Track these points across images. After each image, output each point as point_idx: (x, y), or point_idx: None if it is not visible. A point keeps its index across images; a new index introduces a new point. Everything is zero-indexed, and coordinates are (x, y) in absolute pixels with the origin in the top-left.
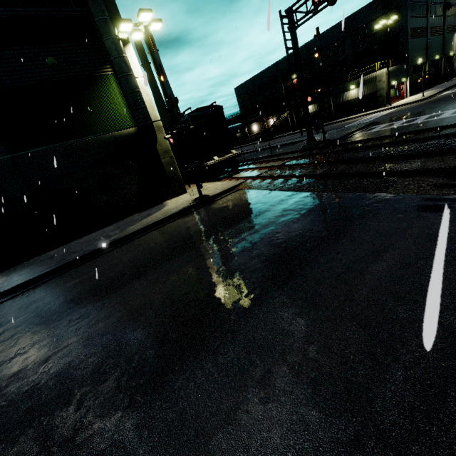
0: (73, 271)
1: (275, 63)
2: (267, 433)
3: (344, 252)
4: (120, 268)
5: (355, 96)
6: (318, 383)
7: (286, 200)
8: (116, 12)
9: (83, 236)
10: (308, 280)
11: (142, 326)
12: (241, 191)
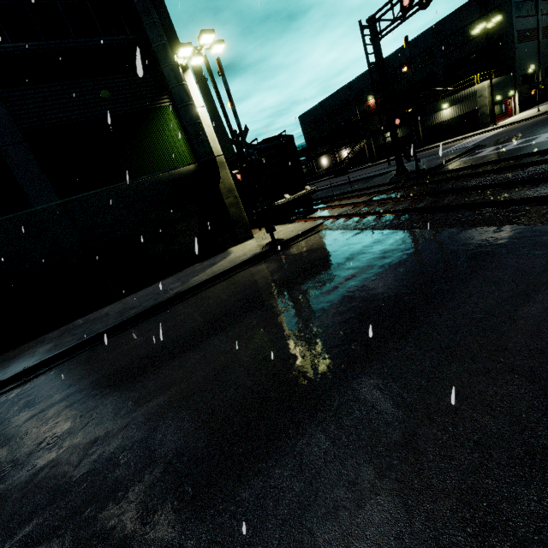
0: (134, 329)
1: (347, 84)
2: (431, 505)
3: (479, 295)
4: (190, 324)
5: (449, 117)
6: (485, 447)
7: (384, 240)
8: (174, 36)
9: (137, 290)
10: (438, 328)
11: (235, 386)
12: (321, 233)
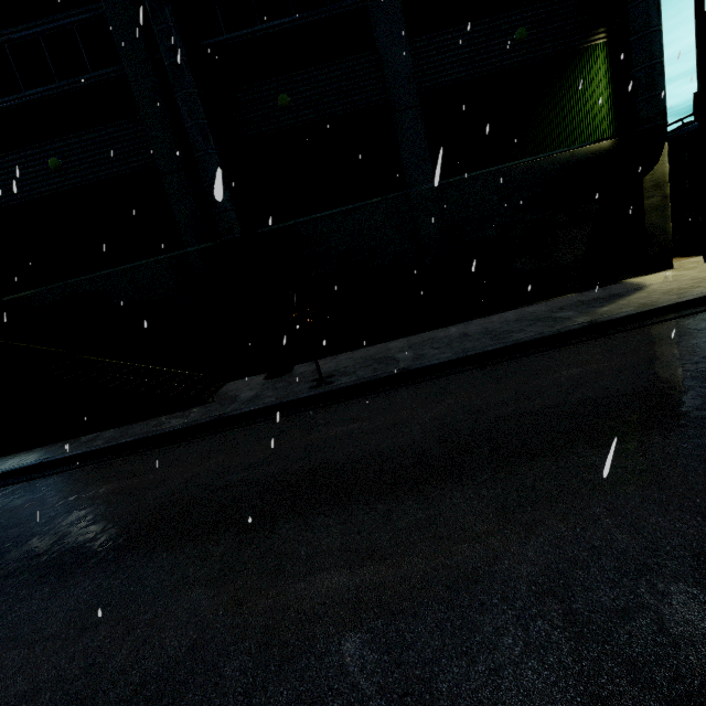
0: (540, 357)
1: None
2: None
3: None
4: (693, 366)
5: None
6: None
7: None
8: None
9: (483, 315)
10: None
11: None
12: None
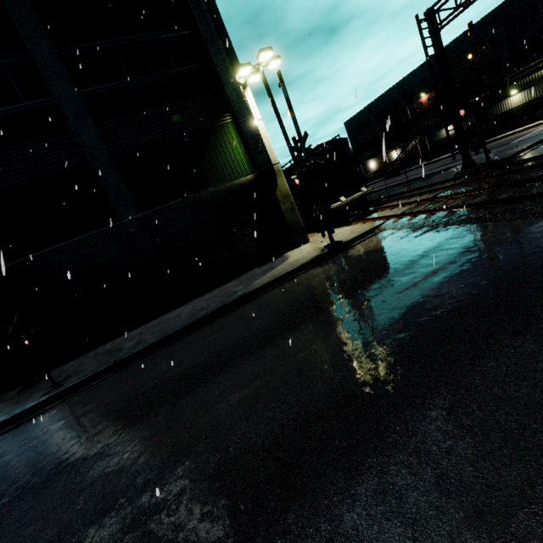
0: (206, 328)
1: (395, 85)
2: None
3: None
4: (261, 323)
5: (519, 103)
6: None
7: (463, 235)
8: (235, 59)
9: (203, 294)
10: None
11: (322, 381)
12: (383, 233)
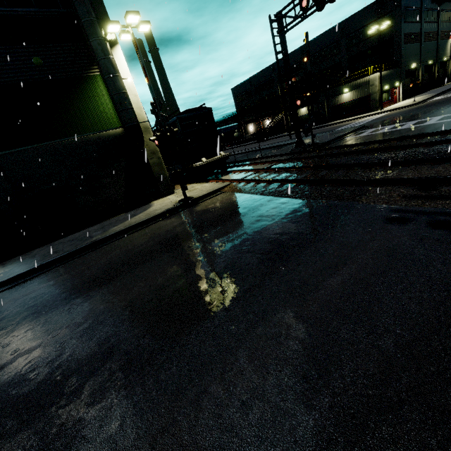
0: (50, 272)
1: (271, 65)
2: None
3: (305, 264)
4: (93, 271)
5: (348, 99)
6: (247, 407)
7: (265, 205)
8: (104, 13)
9: (67, 235)
10: (264, 292)
11: (99, 335)
12: (225, 193)
